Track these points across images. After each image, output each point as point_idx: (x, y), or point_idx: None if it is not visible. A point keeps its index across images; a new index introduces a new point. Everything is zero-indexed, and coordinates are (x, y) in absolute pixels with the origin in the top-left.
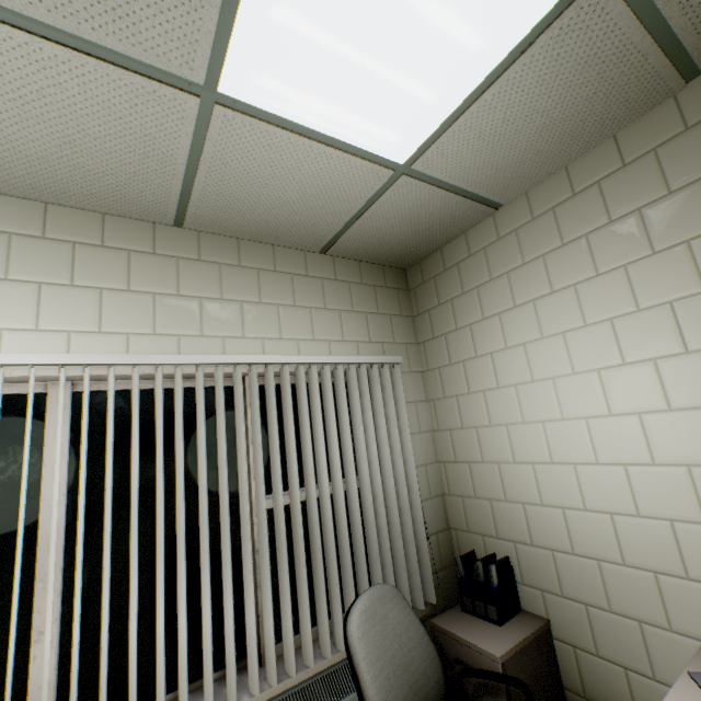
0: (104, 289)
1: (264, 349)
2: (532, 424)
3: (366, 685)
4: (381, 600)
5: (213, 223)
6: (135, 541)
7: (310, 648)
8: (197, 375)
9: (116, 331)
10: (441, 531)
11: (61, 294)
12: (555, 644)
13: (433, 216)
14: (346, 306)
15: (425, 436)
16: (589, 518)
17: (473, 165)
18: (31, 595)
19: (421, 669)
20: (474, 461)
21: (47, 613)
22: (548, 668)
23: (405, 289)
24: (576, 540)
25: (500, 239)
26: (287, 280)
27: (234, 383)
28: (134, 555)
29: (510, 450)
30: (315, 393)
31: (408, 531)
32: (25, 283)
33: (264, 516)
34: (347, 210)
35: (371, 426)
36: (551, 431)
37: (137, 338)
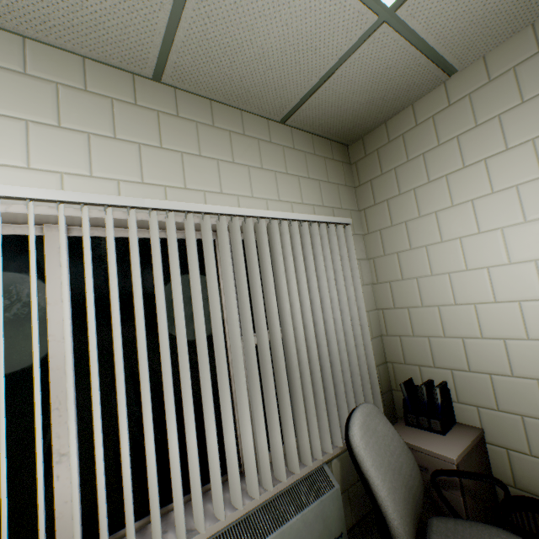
0: (91, 134)
1: (239, 206)
2: (477, 270)
3: (377, 488)
4: (370, 417)
5: (190, 78)
6: (145, 371)
7: (295, 459)
8: (187, 222)
9: (106, 176)
10: (381, 365)
11: (49, 134)
12: (488, 448)
13: (392, 81)
14: (303, 173)
15: (367, 288)
16: (532, 346)
17: (452, 15)
18: (47, 422)
19: (408, 472)
20: (414, 306)
21: (70, 437)
22: (484, 466)
23: (348, 163)
24: (516, 365)
25: (451, 105)
26: (254, 145)
27: (219, 233)
28: (145, 384)
29: (452, 294)
30: (287, 245)
31: (361, 364)
32: (11, 119)
33: (253, 350)
34: (319, 69)
35: (332, 276)
36: (496, 274)
37: (127, 186)
